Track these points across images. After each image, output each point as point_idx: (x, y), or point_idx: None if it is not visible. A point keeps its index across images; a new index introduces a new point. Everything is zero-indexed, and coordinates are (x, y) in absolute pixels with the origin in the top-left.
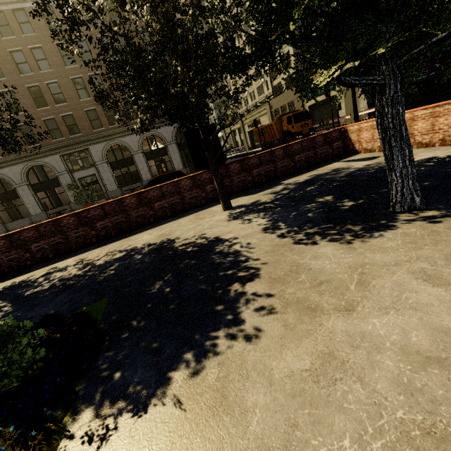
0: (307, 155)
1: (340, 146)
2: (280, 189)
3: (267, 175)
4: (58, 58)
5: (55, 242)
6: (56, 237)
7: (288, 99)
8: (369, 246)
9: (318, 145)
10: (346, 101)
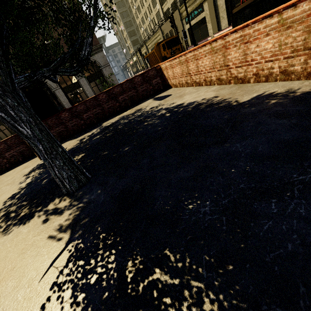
0: (129, 94)
1: (159, 82)
2: (88, 135)
3: (97, 116)
4: None
5: None
6: None
7: None
8: None
9: (137, 85)
10: (212, 21)
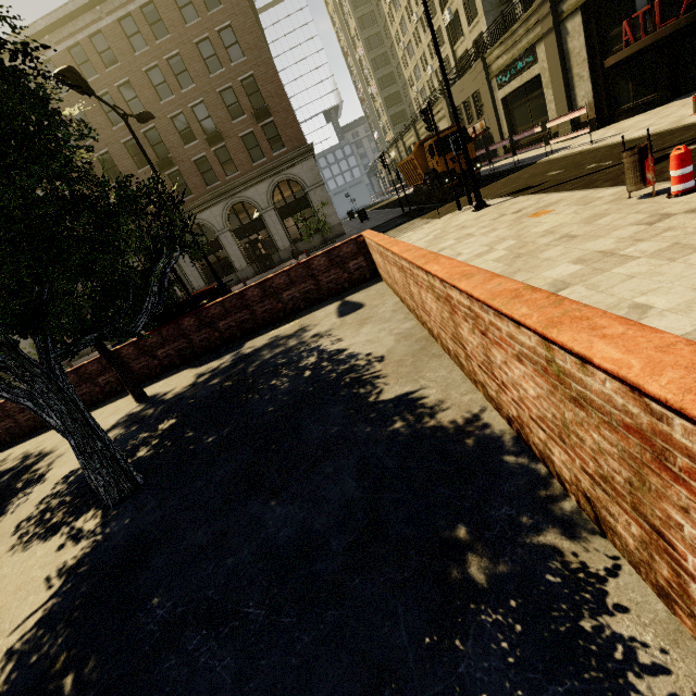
0: (303, 289)
1: (362, 266)
2: (213, 368)
3: (242, 326)
4: (102, 117)
5: (7, 426)
6: (6, 422)
7: (471, 88)
8: (0, 564)
9: (319, 271)
10: (554, 86)
